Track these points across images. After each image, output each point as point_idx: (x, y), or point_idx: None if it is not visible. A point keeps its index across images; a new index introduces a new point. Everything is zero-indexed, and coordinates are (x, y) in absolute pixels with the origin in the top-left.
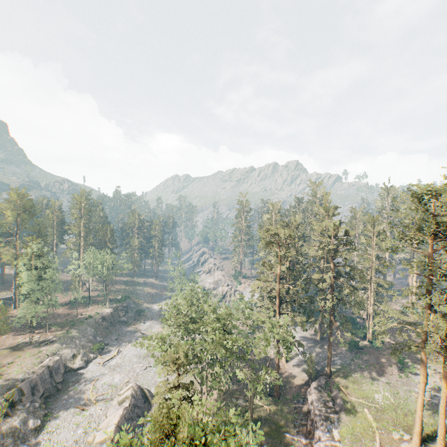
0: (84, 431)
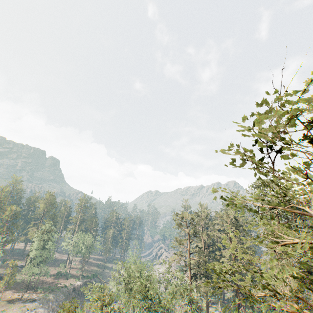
0: None
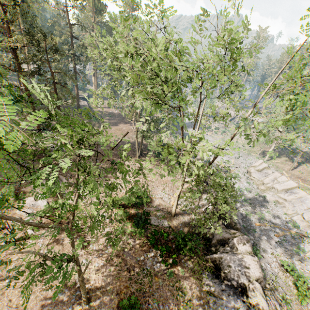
0: (249, 184)
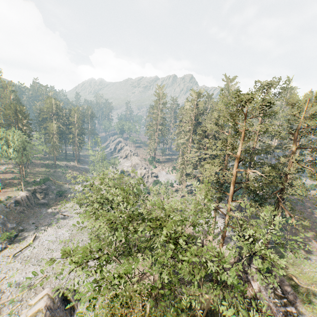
0: None
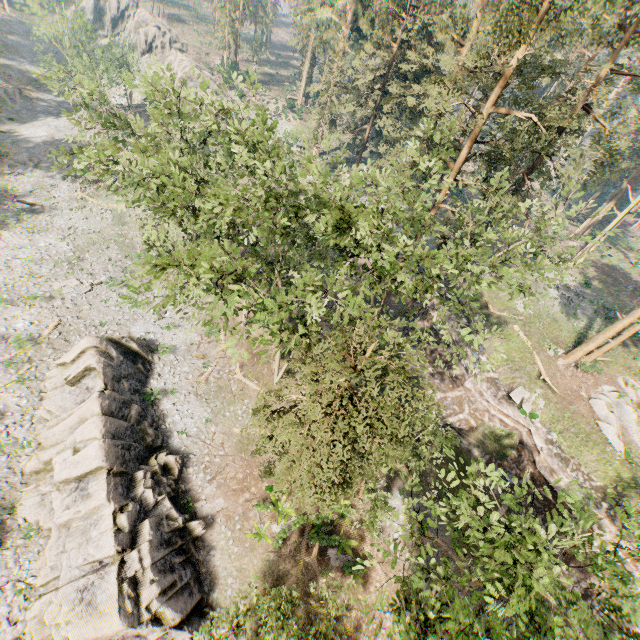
0: (3, 454)
